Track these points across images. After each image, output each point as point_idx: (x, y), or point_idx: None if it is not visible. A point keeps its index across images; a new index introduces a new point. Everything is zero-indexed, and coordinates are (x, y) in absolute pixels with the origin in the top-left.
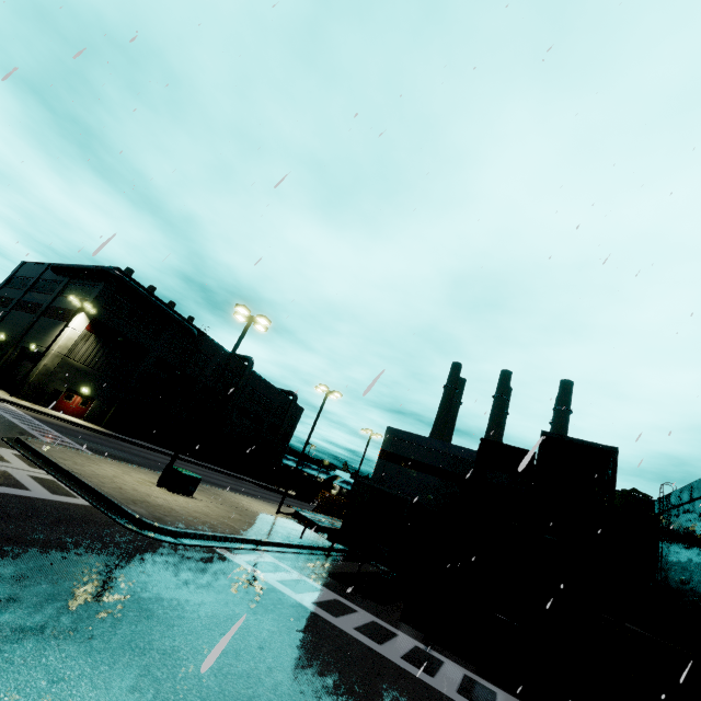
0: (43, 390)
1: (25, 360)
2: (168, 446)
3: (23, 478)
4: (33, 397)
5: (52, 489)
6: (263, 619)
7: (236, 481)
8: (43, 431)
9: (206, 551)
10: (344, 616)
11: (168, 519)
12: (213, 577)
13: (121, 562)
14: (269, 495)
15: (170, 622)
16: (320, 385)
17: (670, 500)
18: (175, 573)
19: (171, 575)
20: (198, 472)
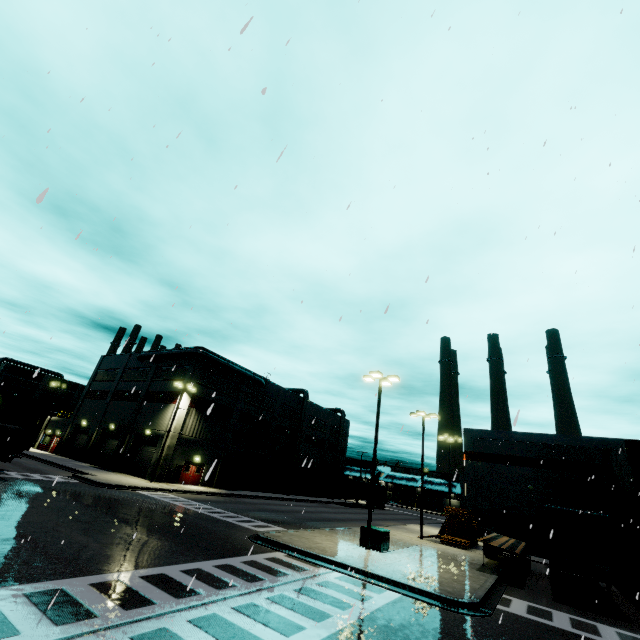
0: (169, 469)
1: (144, 445)
2: (261, 488)
3: (342, 583)
4: (164, 477)
5: (365, 587)
6: None
7: (330, 507)
8: (224, 514)
9: (504, 614)
10: None
11: (450, 590)
12: None
13: None
14: (363, 514)
15: None
16: (417, 411)
17: None
18: None
19: None
20: (311, 510)
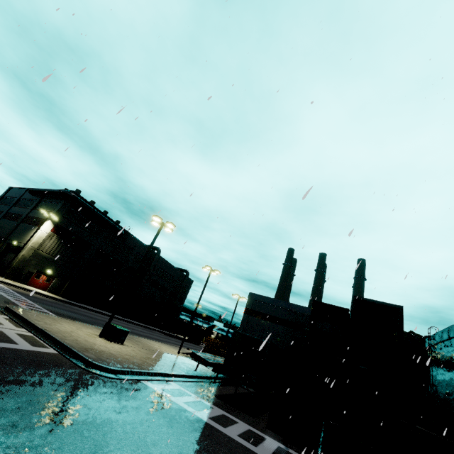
0: (21, 272)
1: (9, 252)
2: (103, 308)
3: (12, 335)
4: (14, 276)
5: (31, 342)
6: (178, 431)
7: (148, 331)
8: (21, 300)
9: (136, 383)
10: (230, 426)
11: (109, 361)
12: (142, 402)
13: (82, 394)
14: (171, 340)
15: (119, 437)
16: (206, 266)
17: (435, 338)
18: (118, 400)
19: (115, 402)
20: (124, 325)
